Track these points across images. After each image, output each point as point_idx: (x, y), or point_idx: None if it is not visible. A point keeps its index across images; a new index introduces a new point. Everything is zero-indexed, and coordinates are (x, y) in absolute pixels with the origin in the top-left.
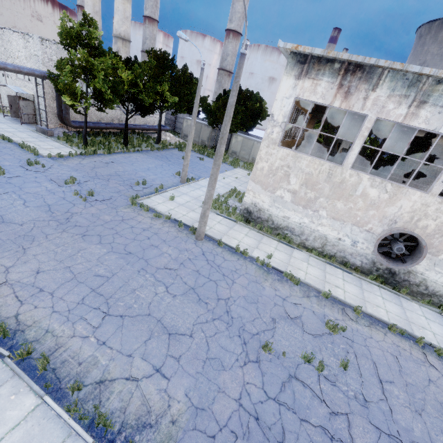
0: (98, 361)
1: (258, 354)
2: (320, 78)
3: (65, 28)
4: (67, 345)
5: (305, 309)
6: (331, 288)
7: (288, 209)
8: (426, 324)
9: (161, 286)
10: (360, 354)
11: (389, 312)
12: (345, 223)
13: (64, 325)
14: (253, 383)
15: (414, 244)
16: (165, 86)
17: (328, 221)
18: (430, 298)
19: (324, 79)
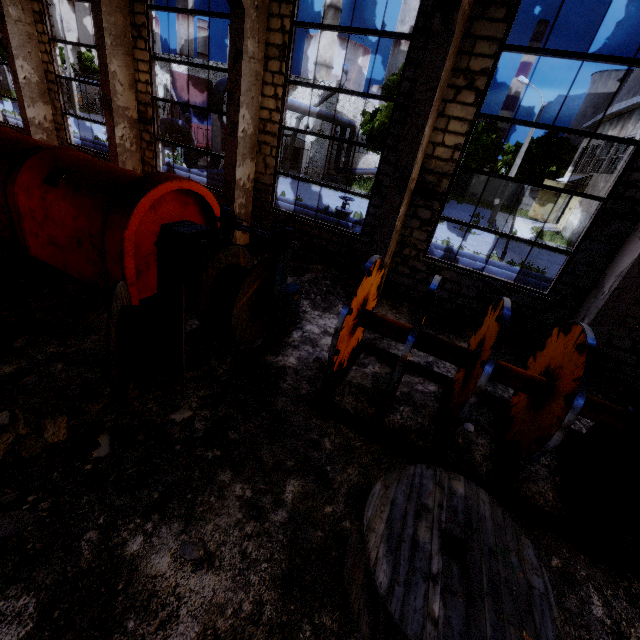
0: None
1: None
2: None
3: (398, 78)
4: None
5: None
6: None
7: None
8: None
9: None
10: None
11: None
12: None
13: None
14: None
15: None
16: None
17: None
18: None
19: None
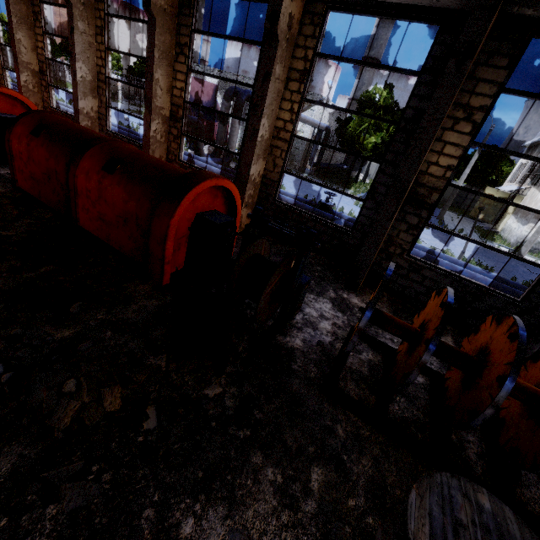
0: None
1: None
2: None
3: (371, 95)
4: None
5: None
6: None
7: None
8: None
9: None
10: None
11: None
12: None
13: None
14: None
15: None
16: None
17: None
18: None
19: None
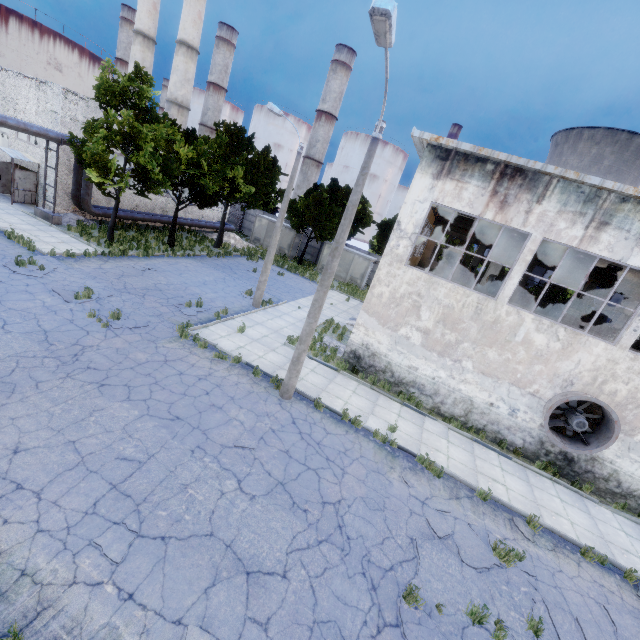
0: (119, 638)
1: (398, 610)
2: (466, 180)
3: (106, 81)
4: (60, 604)
5: (457, 519)
6: (488, 482)
7: (417, 356)
8: (629, 544)
9: (230, 478)
10: (552, 603)
11: (575, 524)
12: (499, 382)
13: (56, 559)
14: None
15: (598, 417)
16: (239, 170)
17: (475, 376)
18: (625, 500)
19: (472, 183)
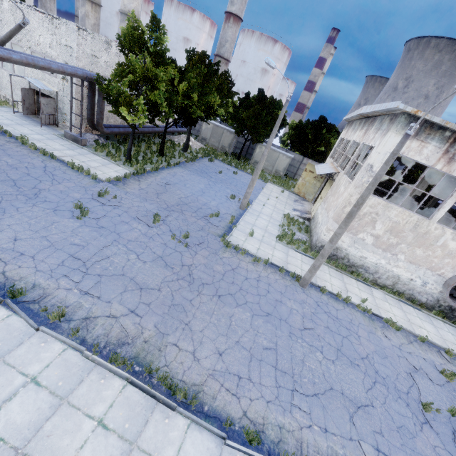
0: (336, 452)
1: (422, 414)
2: (428, 141)
3: (130, 30)
4: (304, 440)
5: (418, 357)
6: (418, 329)
7: (368, 250)
8: None
9: (317, 351)
10: None
11: None
12: (419, 267)
13: (286, 417)
14: (438, 445)
15: None
16: (216, 98)
17: (404, 264)
18: None
19: (432, 143)
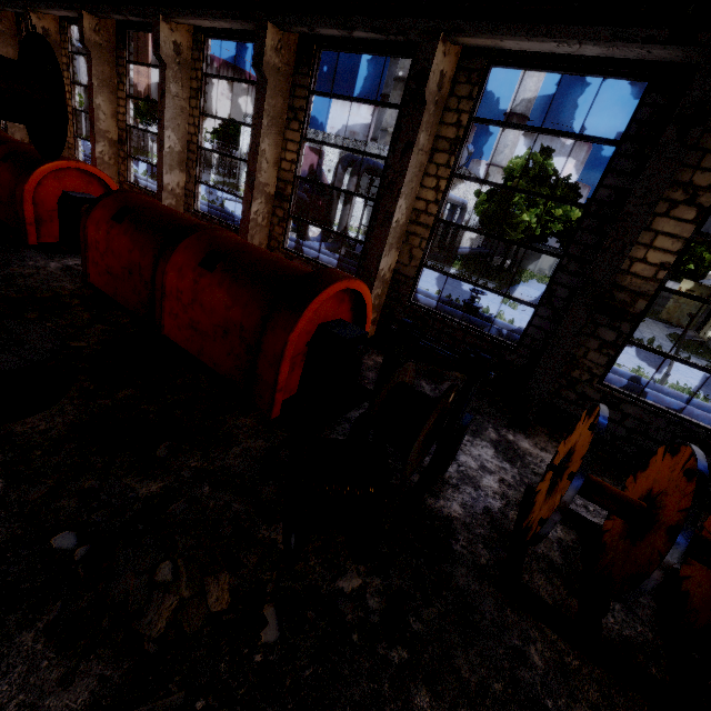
0: None
1: None
2: None
3: (523, 161)
4: None
5: None
6: None
7: None
8: None
9: None
10: None
11: None
12: None
13: None
14: None
15: None
16: (575, 212)
17: None
18: None
19: None
